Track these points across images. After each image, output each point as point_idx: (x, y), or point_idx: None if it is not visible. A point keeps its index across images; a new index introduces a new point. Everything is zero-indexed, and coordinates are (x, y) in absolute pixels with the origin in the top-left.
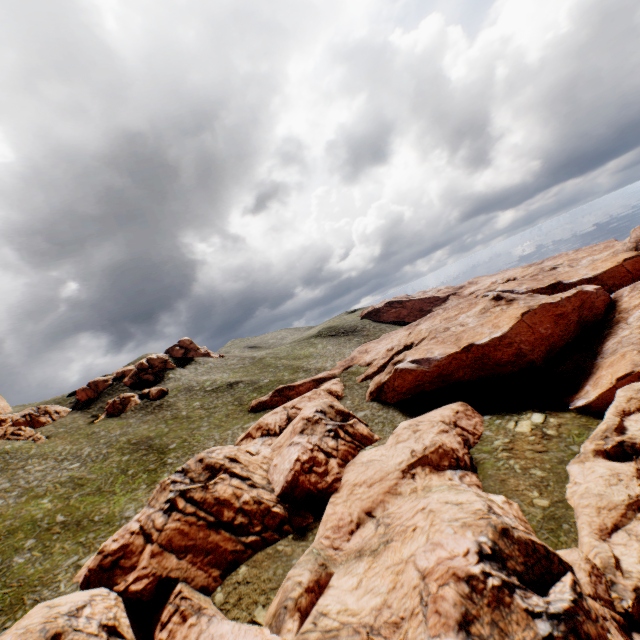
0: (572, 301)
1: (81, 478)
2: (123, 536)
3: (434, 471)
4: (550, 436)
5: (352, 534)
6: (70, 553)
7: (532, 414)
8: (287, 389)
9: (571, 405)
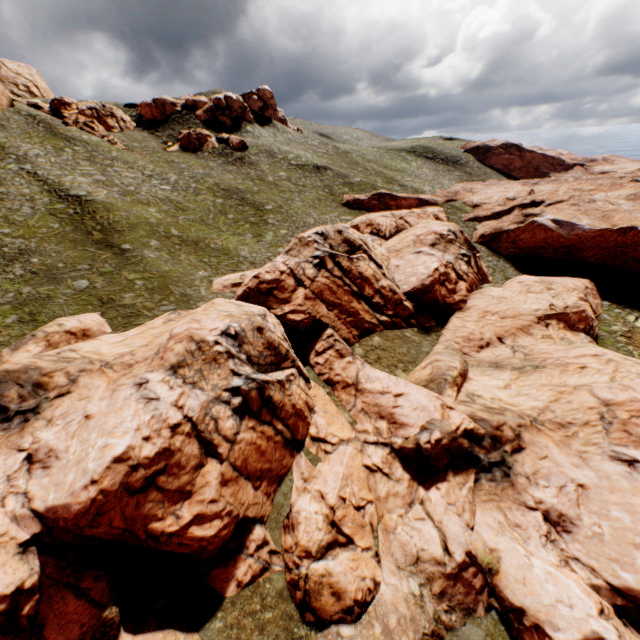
0: None
1: (179, 203)
2: (274, 272)
3: (567, 329)
4: None
5: (481, 349)
6: (198, 267)
7: None
8: (389, 197)
9: None
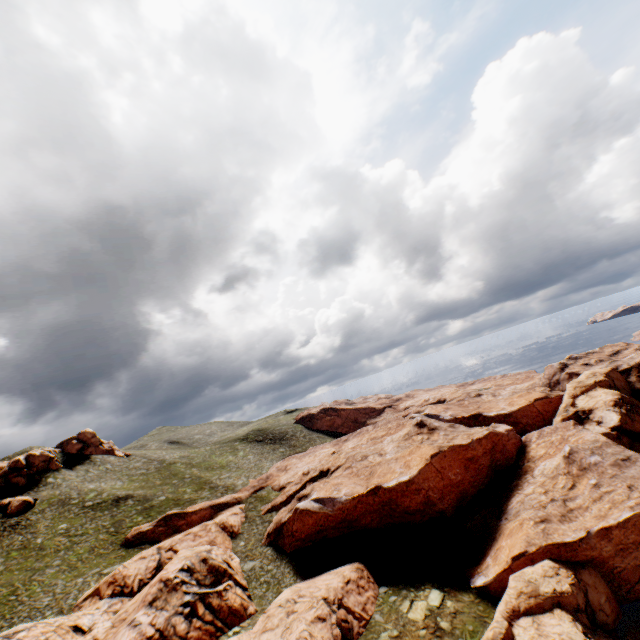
0: (483, 443)
1: None
2: None
3: None
4: (443, 631)
5: None
6: None
7: (431, 590)
8: (177, 516)
9: (471, 582)
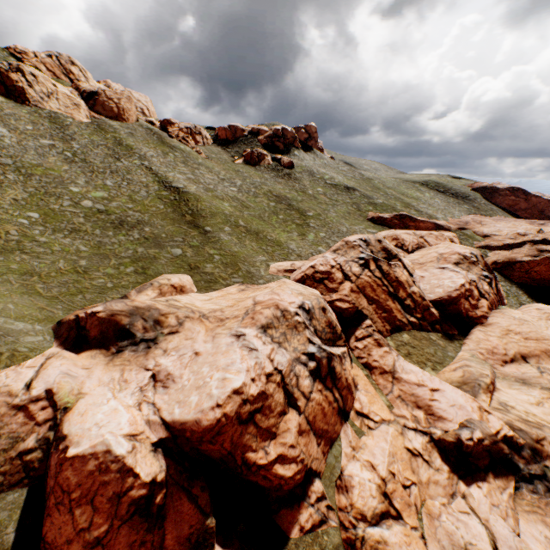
0: None
1: (243, 201)
2: (326, 265)
3: None
4: None
5: (505, 363)
6: (258, 252)
7: None
8: (409, 219)
9: None
